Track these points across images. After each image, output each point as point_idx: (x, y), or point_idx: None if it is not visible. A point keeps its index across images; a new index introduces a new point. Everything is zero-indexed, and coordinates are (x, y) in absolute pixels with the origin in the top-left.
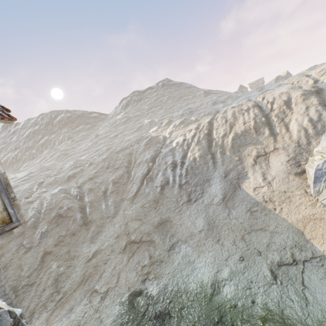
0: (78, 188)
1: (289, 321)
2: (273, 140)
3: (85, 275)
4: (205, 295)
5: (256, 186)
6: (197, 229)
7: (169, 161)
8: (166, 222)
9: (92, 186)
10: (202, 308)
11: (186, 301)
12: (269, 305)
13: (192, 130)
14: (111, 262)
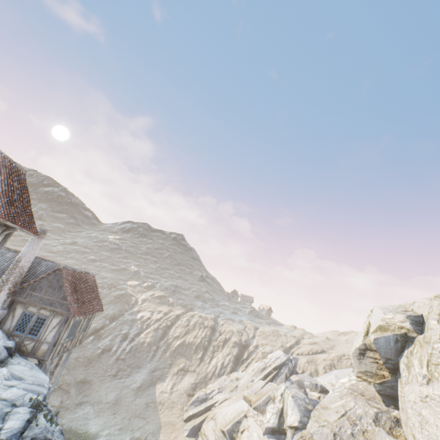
0: None
1: None
2: (198, 363)
3: None
4: (85, 438)
5: (164, 390)
6: (107, 400)
7: (125, 331)
8: (88, 383)
9: None
10: None
11: (72, 437)
12: None
13: (162, 312)
14: None
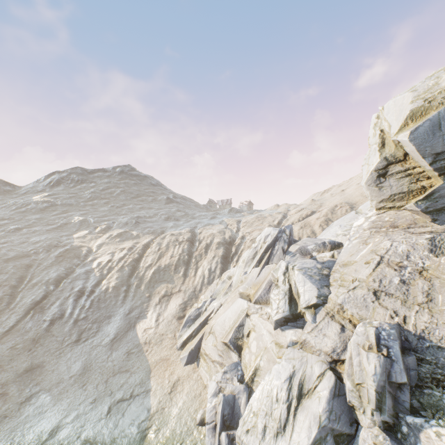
0: None
1: (95, 444)
2: (182, 282)
3: None
4: (38, 442)
5: (148, 327)
6: (70, 374)
7: (78, 287)
8: (37, 368)
9: None
10: None
11: None
12: (89, 436)
13: (125, 249)
14: None
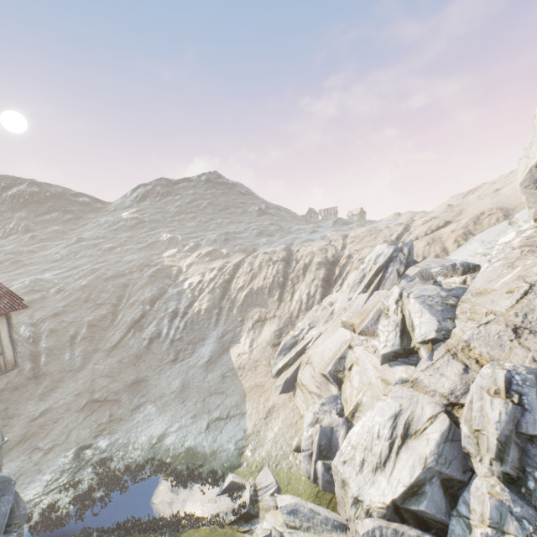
0: (32, 325)
1: (197, 453)
2: (277, 306)
3: (27, 434)
4: (149, 444)
5: (241, 352)
6: (171, 390)
7: (171, 308)
8: (142, 381)
9: (56, 326)
10: (142, 453)
11: (131, 449)
12: (191, 446)
13: (215, 269)
14: (64, 420)
